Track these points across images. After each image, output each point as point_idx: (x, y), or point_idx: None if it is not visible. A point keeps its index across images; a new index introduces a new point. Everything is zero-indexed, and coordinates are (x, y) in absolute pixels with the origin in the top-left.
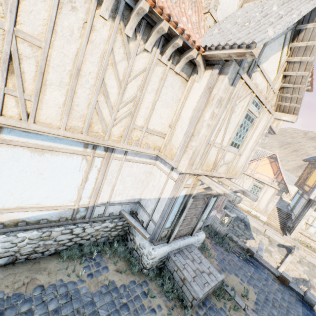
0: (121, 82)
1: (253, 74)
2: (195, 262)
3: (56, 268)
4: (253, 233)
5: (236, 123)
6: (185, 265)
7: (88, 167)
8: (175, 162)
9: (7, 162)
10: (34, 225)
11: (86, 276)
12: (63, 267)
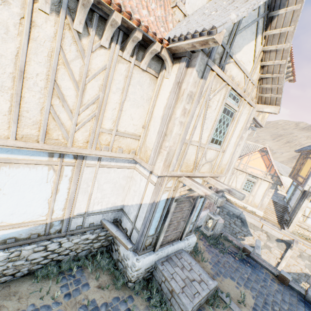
0: (78, 82)
1: (227, 65)
2: (185, 270)
3: (28, 291)
4: (250, 230)
5: (214, 119)
6: (174, 275)
7: (57, 177)
8: (150, 165)
9: None
10: None
11: (62, 297)
12: (36, 289)
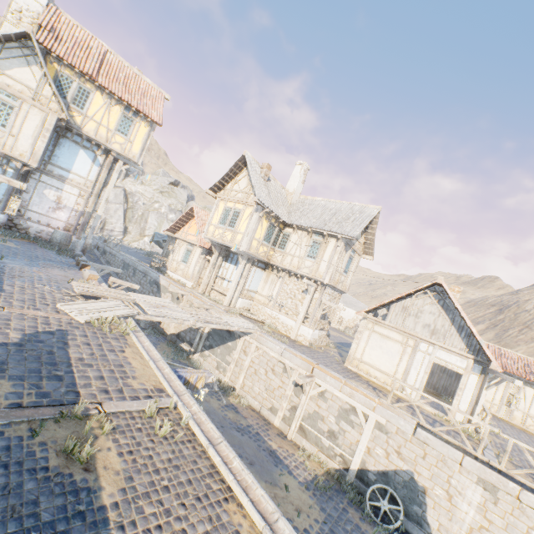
0: None
1: None
2: None
3: None
4: (162, 294)
5: None
6: None
7: None
8: None
9: None
10: None
11: None
12: None
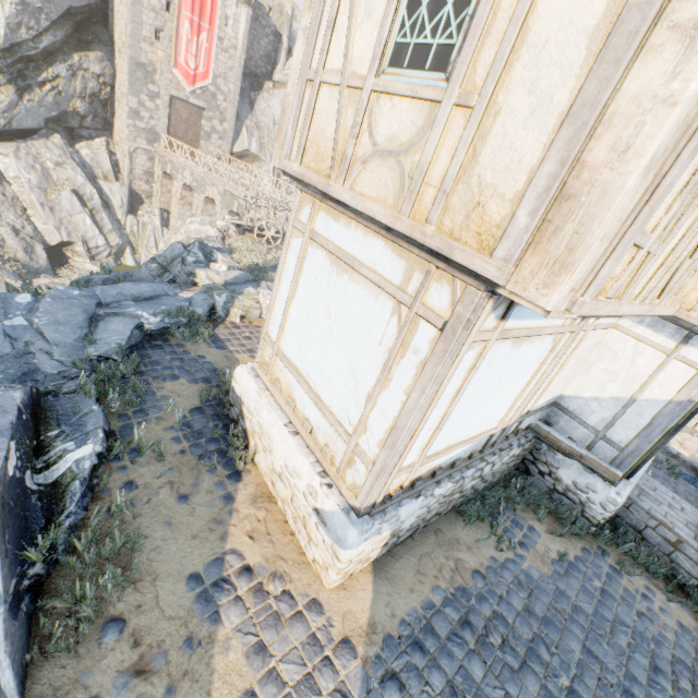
0: None
1: None
2: (676, 510)
3: (470, 538)
4: None
5: None
6: (668, 518)
7: (550, 355)
8: None
9: (480, 372)
10: (447, 472)
11: (518, 548)
12: (484, 536)
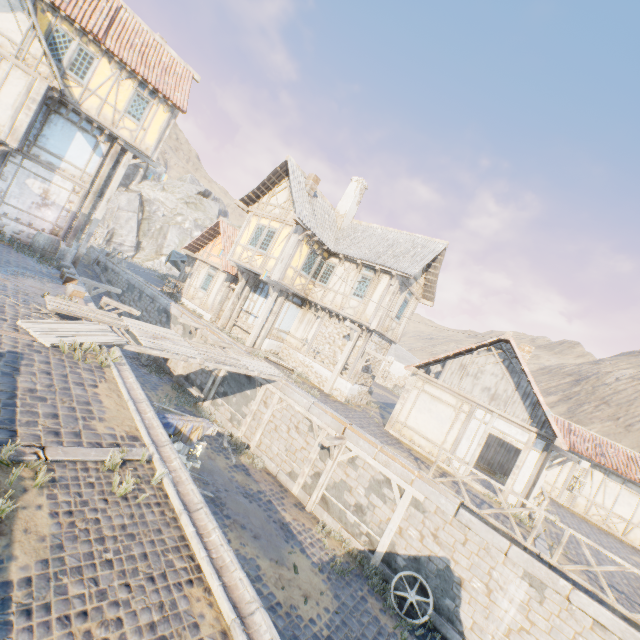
0: None
1: None
2: None
3: None
4: (172, 325)
5: None
6: None
7: None
8: None
9: None
10: None
11: None
12: None
